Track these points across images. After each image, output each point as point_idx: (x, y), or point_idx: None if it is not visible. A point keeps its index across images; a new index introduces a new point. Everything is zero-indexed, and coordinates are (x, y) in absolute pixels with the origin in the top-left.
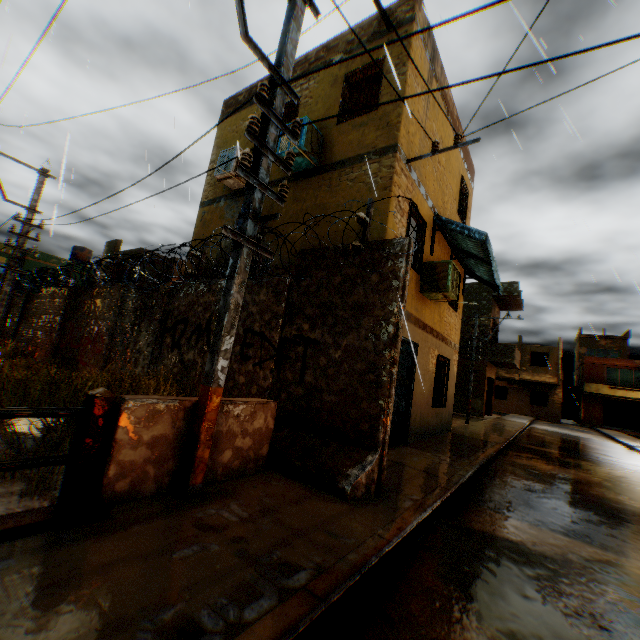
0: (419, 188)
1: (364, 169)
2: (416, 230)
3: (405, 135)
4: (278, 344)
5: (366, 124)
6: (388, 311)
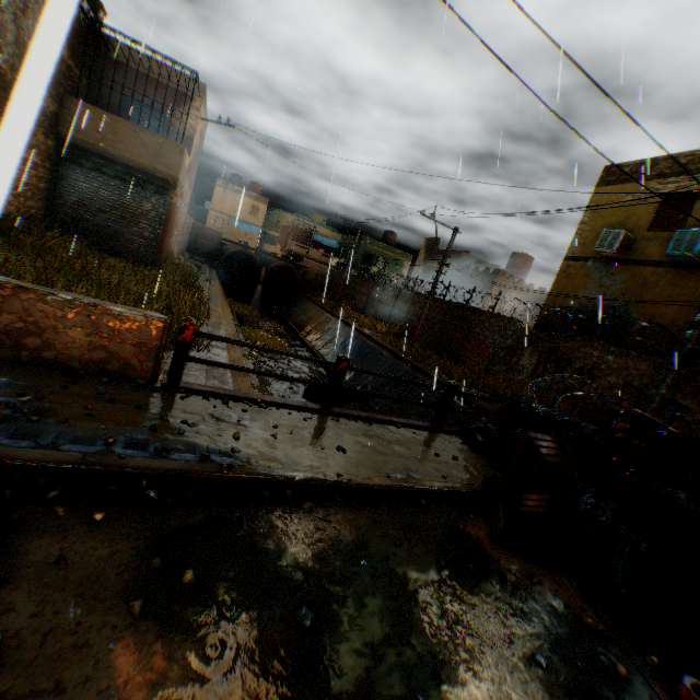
0: None
1: None
2: None
3: None
4: None
5: None
6: None
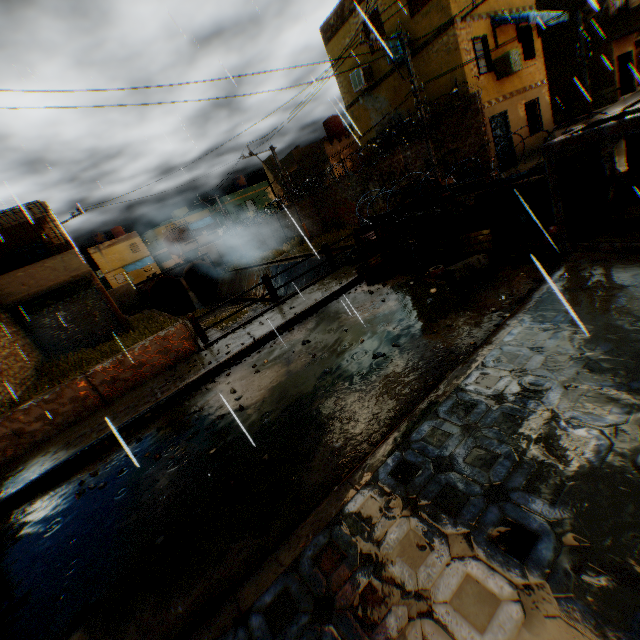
0: (473, 22)
1: (440, 44)
2: (481, 45)
3: (454, 8)
4: (441, 158)
5: (429, 14)
6: (479, 124)
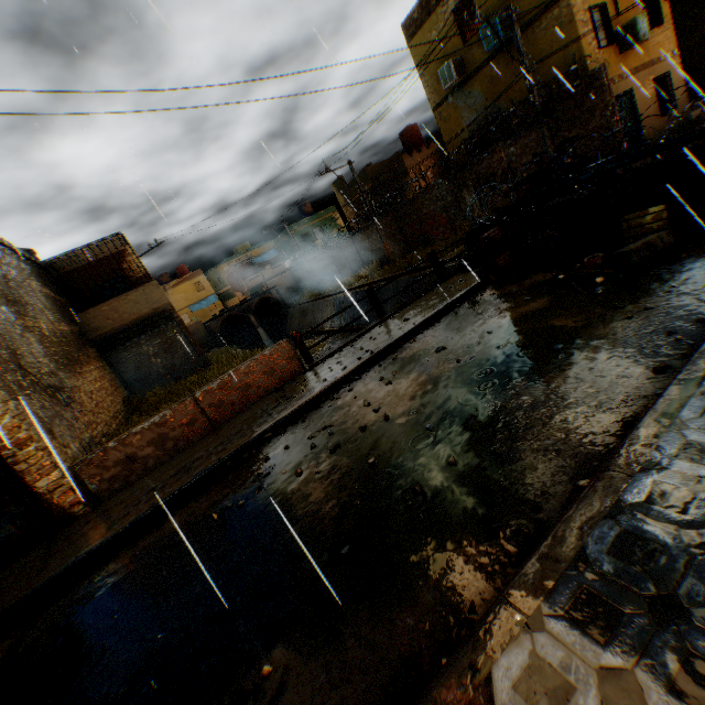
0: None
1: (549, 20)
2: (598, 16)
3: None
4: (554, 151)
5: None
6: (604, 104)
